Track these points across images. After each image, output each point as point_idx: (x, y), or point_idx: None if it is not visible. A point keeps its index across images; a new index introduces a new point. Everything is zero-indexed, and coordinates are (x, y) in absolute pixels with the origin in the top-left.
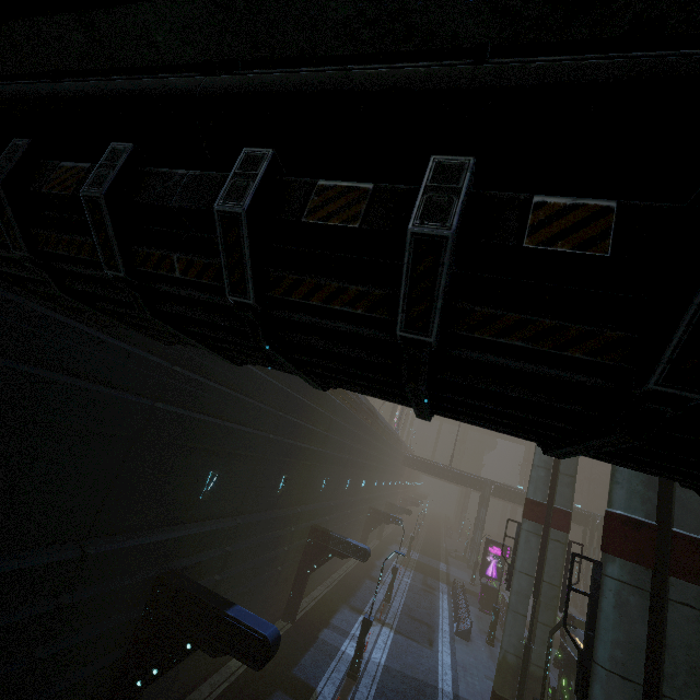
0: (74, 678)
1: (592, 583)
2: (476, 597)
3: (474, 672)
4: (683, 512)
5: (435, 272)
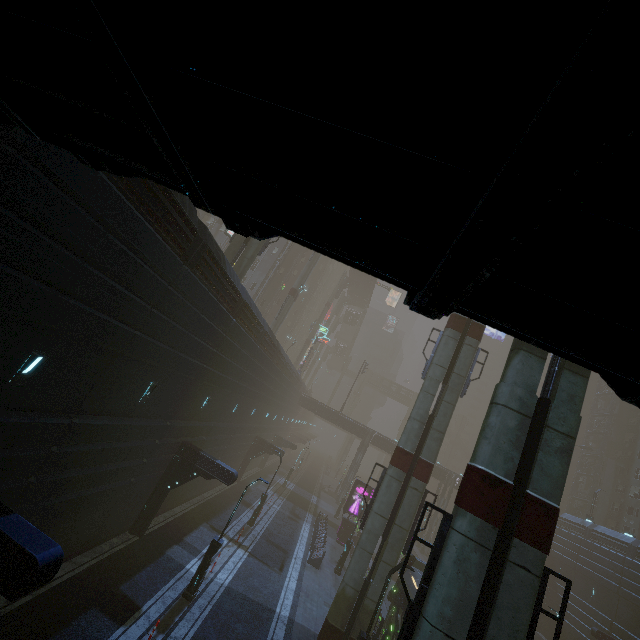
0: None
1: (438, 535)
2: (336, 529)
3: (315, 598)
4: (540, 476)
5: None
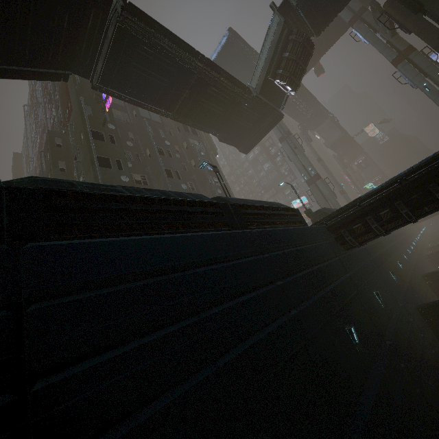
0: (434, 343)
1: None
2: None
3: None
4: None
5: None
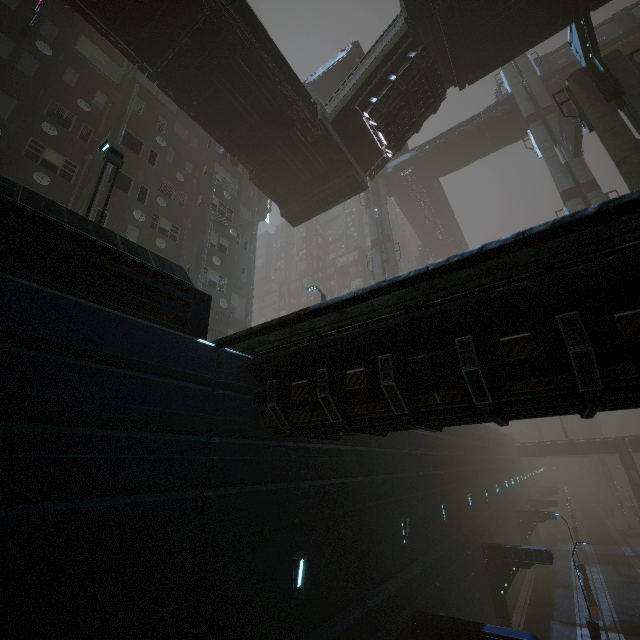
0: None
1: None
2: None
3: None
4: None
5: (590, 363)
